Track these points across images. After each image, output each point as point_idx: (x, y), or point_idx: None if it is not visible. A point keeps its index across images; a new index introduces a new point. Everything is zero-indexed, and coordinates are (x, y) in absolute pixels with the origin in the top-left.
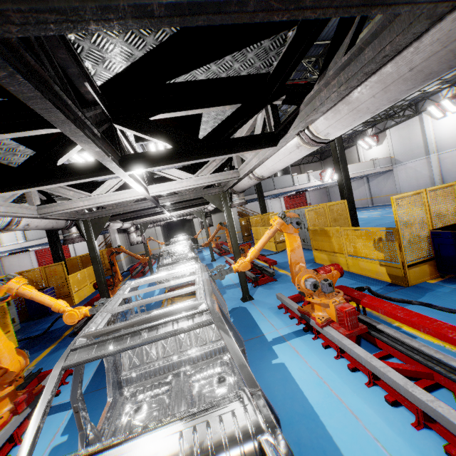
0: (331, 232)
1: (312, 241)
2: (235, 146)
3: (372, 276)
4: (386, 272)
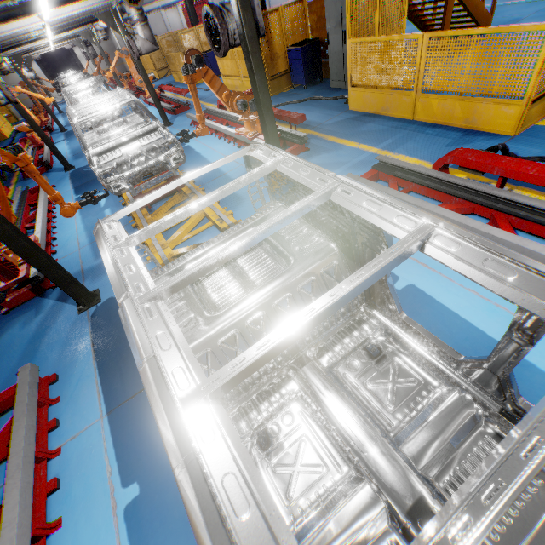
0: (172, 57)
1: (169, 65)
2: (84, 23)
3: None
4: None
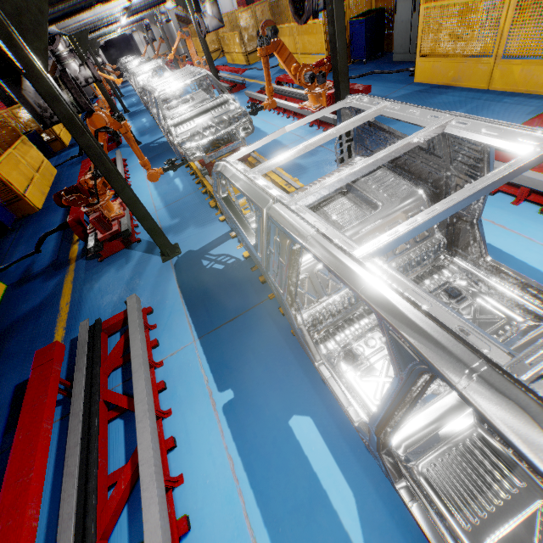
0: (227, 38)
1: (223, 46)
2: (153, 6)
3: (243, 64)
4: (245, 60)
